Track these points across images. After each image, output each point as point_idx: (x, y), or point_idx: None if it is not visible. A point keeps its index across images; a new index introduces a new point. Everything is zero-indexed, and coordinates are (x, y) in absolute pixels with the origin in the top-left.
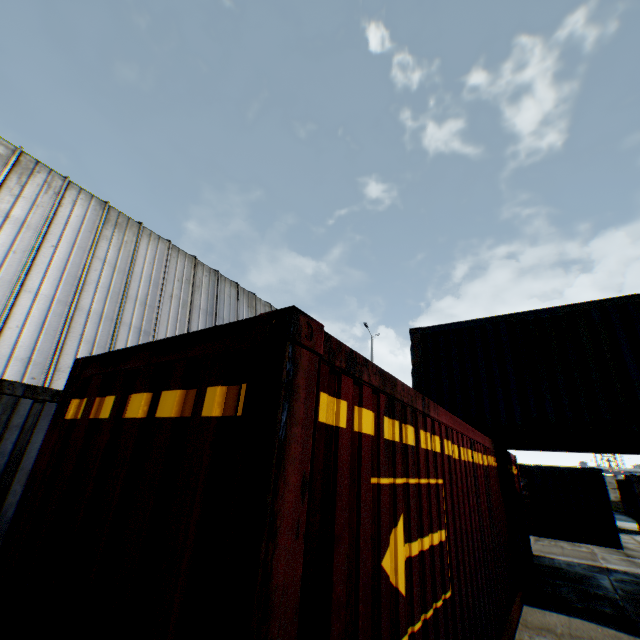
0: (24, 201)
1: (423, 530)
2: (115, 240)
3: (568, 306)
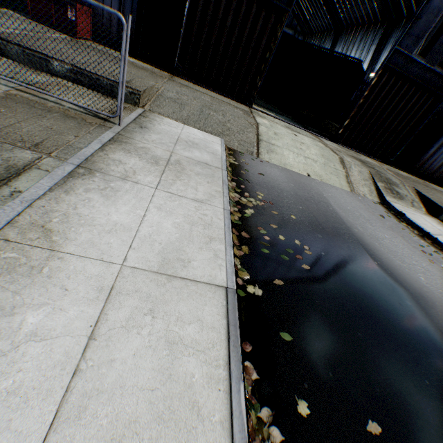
0: None
1: None
2: None
3: None
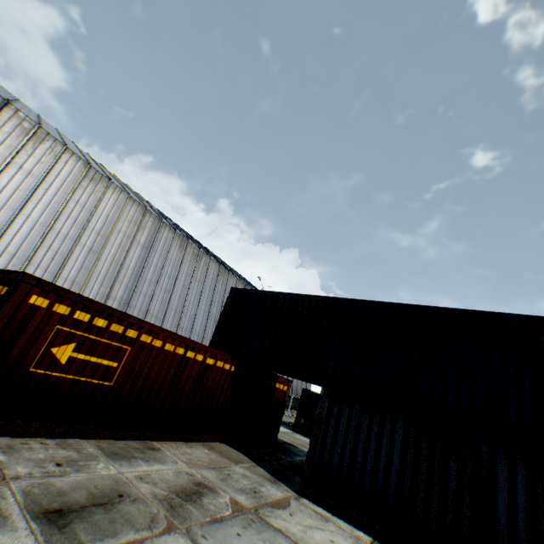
0: (34, 159)
1: (94, 355)
2: (89, 189)
3: (299, 294)
